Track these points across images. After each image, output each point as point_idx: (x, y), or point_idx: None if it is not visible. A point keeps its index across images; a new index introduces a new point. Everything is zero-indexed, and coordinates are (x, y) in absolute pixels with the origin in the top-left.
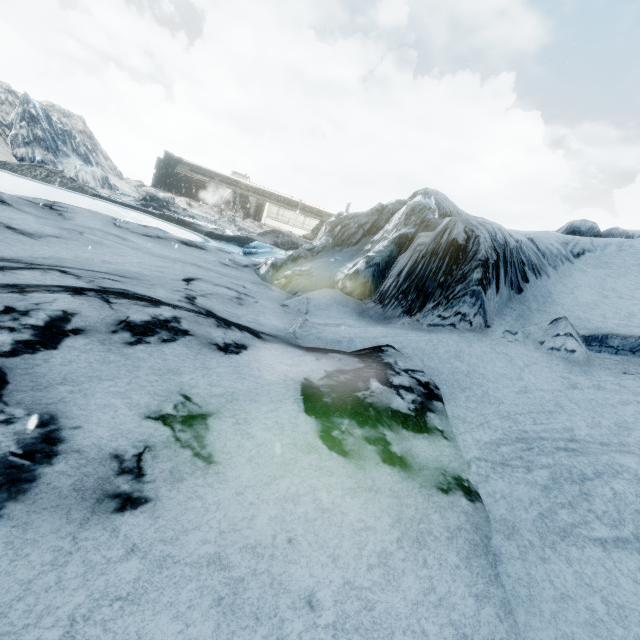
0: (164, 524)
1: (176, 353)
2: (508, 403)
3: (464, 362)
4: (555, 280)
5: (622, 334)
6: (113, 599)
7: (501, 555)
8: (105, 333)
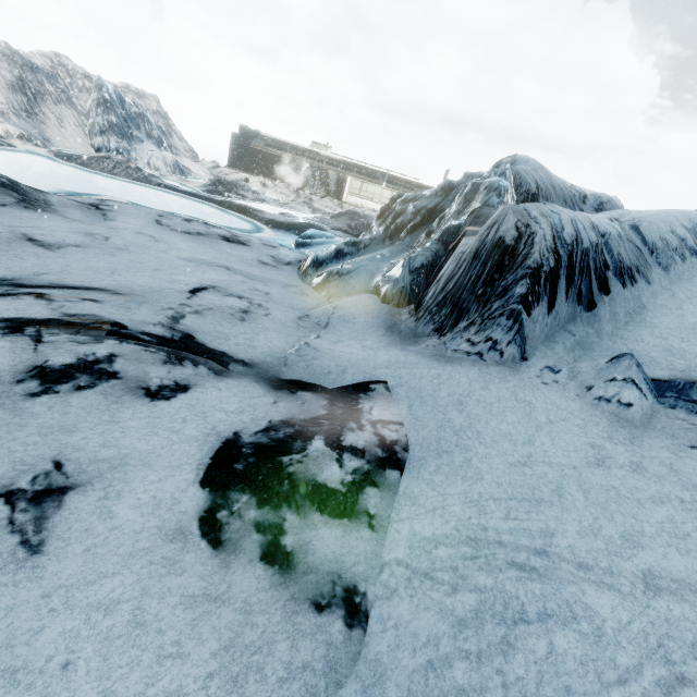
0: None
1: (85, 404)
2: (489, 480)
3: (464, 412)
4: (660, 287)
5: None
6: None
7: None
8: (8, 384)
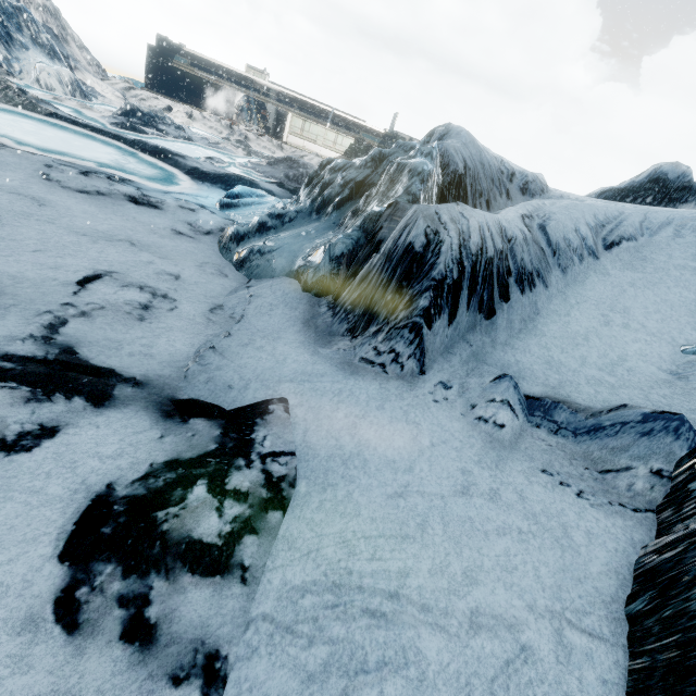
0: None
1: None
2: (365, 516)
3: (356, 437)
4: (556, 291)
5: (577, 404)
6: None
7: None
8: None
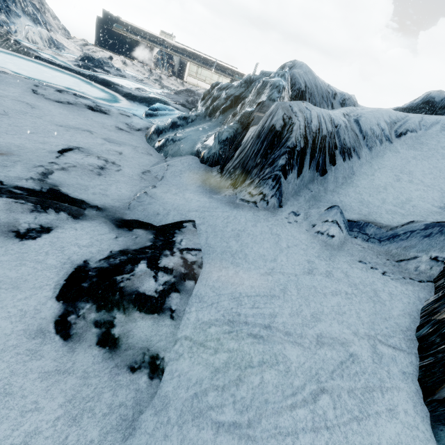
0: None
1: None
2: (247, 285)
3: (239, 241)
4: (365, 161)
5: (381, 223)
6: None
7: (138, 429)
8: None
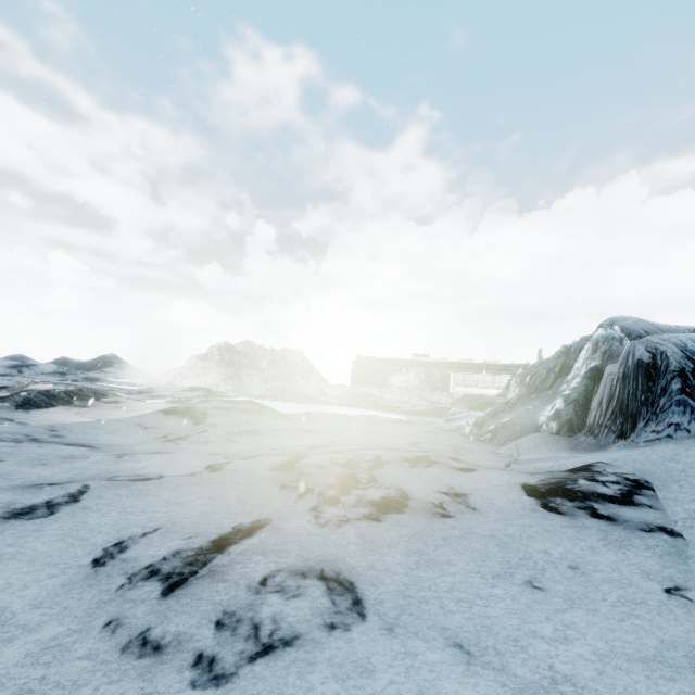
0: (463, 524)
1: (435, 471)
2: None
3: (679, 462)
4: None
5: None
6: (454, 537)
7: (692, 556)
8: (398, 463)
